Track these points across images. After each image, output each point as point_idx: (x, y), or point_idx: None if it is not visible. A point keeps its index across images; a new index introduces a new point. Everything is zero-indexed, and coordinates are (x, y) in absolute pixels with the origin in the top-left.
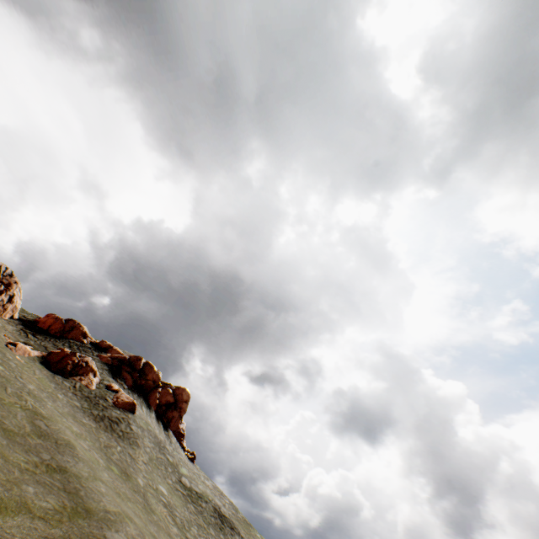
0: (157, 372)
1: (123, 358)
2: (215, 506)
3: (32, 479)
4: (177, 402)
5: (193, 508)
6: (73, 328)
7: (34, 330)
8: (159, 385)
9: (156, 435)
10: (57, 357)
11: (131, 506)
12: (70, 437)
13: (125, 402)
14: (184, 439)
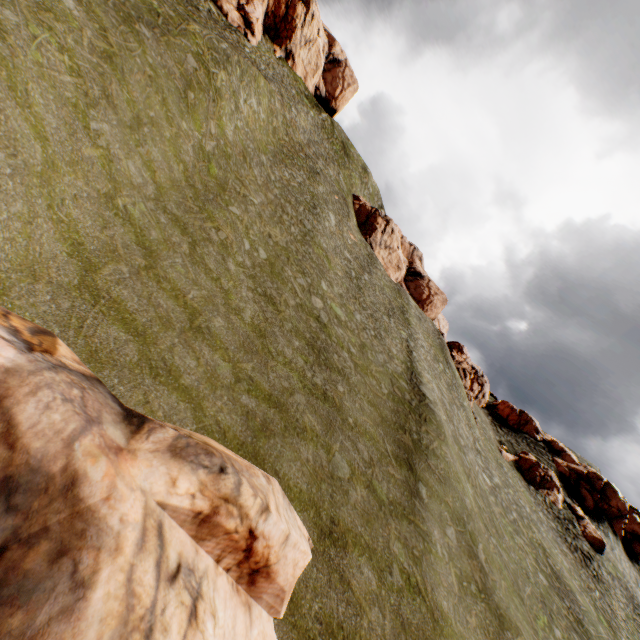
0: (621, 500)
1: (579, 472)
2: None
3: (571, 626)
4: None
5: None
6: (526, 421)
7: (497, 421)
8: (624, 515)
9: (627, 584)
10: (525, 463)
11: None
12: (568, 579)
13: (592, 536)
14: None
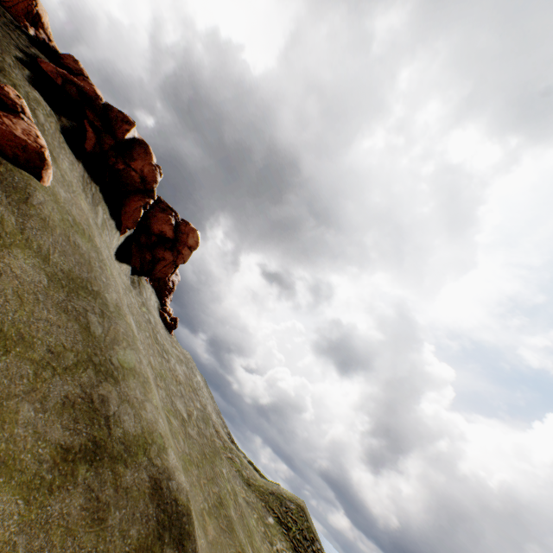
0: (153, 167)
1: (91, 95)
2: (159, 474)
3: None
4: (176, 243)
5: (78, 504)
6: None
7: None
8: (151, 192)
9: (86, 263)
10: None
11: None
12: None
13: (9, 132)
14: (171, 295)
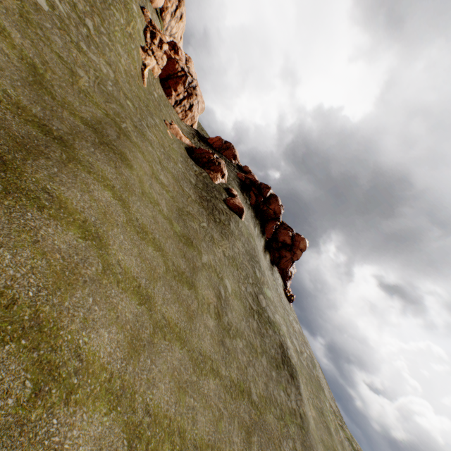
0: (279, 206)
1: (254, 181)
2: (282, 342)
3: None
4: (292, 247)
5: (255, 325)
6: (228, 148)
7: (201, 139)
8: (278, 219)
9: (253, 249)
10: (200, 152)
11: (151, 253)
12: (137, 164)
13: (235, 204)
14: (289, 280)
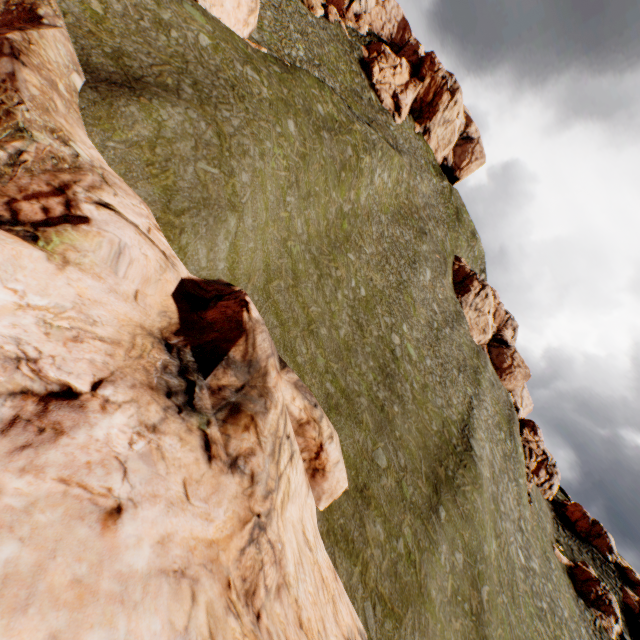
0: None
1: None
2: None
3: None
4: None
5: None
6: (598, 534)
7: (561, 520)
8: None
9: None
10: (581, 574)
11: None
12: None
13: None
14: None
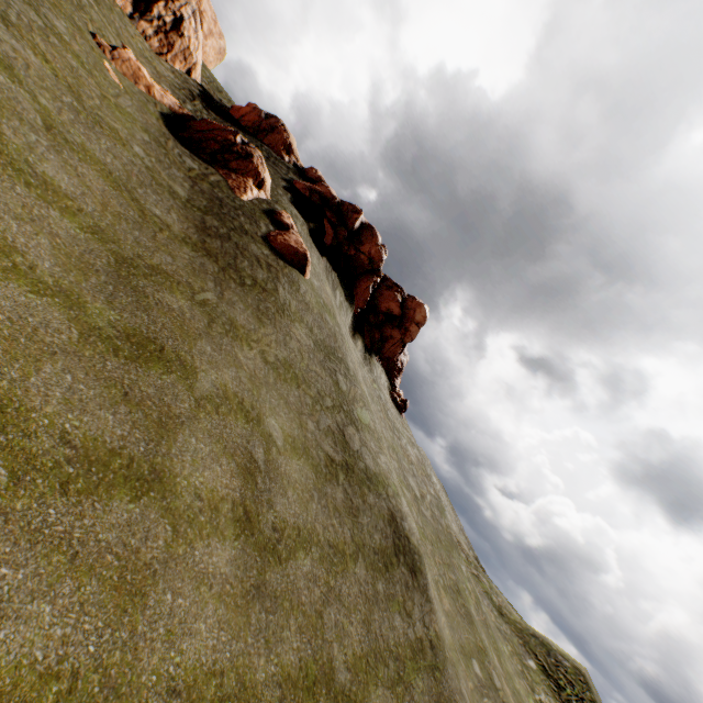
0: (378, 247)
1: (328, 197)
2: (394, 510)
3: None
4: (403, 320)
5: (340, 496)
6: (273, 129)
7: (212, 106)
8: (378, 271)
9: (333, 335)
10: (205, 127)
11: None
12: None
13: (288, 245)
14: (399, 376)
